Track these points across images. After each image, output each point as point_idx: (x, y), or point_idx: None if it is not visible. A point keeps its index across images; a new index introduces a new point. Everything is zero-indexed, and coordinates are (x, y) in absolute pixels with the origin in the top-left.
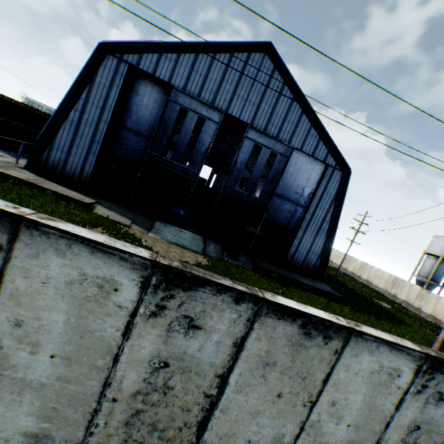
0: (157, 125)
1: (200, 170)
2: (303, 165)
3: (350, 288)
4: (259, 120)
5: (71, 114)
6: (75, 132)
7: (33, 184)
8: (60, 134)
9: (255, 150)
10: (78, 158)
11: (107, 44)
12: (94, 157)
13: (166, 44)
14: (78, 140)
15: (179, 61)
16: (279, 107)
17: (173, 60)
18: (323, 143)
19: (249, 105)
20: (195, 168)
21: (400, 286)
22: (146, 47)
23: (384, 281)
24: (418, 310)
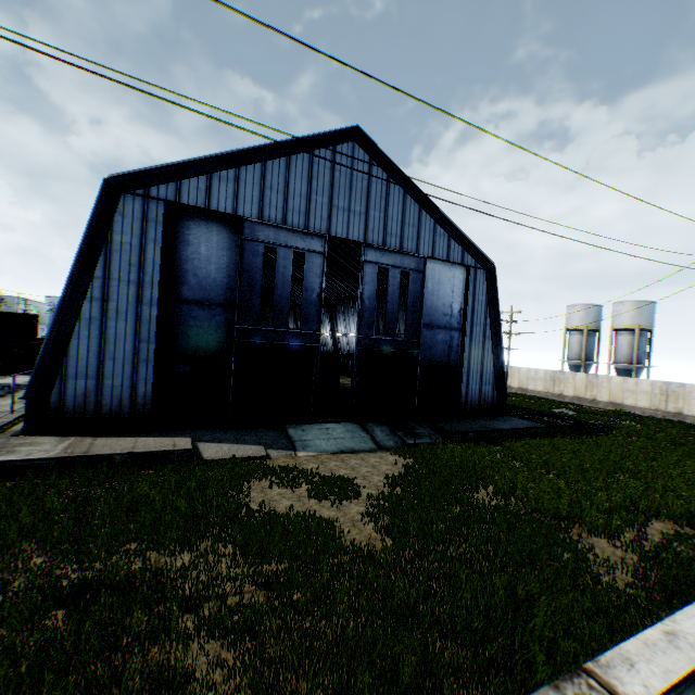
0: (238, 283)
1: (319, 328)
2: (442, 276)
3: (525, 408)
4: (373, 233)
5: (85, 309)
6: (102, 337)
7: (85, 458)
8: (74, 350)
9: (328, 265)
10: (120, 378)
11: (118, 178)
12: (148, 366)
13: (214, 157)
14: (111, 348)
15: (240, 178)
16: (392, 208)
17: (230, 178)
18: (455, 241)
19: (354, 216)
20: (312, 327)
21: (563, 381)
22: (183, 168)
23: (541, 381)
24: (594, 401)
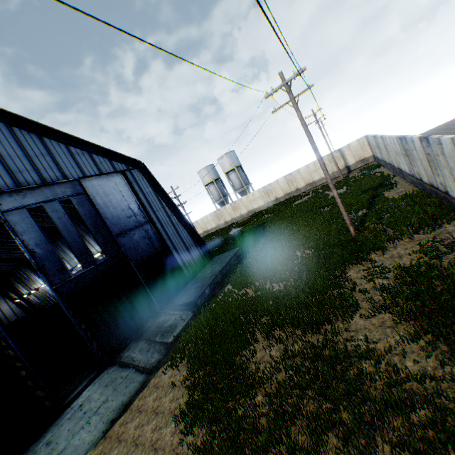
0: None
1: None
2: (105, 188)
3: (217, 243)
4: None
5: None
6: None
7: None
8: None
9: None
10: None
11: None
12: None
13: None
14: None
15: None
16: (2, 145)
17: None
18: (97, 155)
19: None
20: None
21: (222, 214)
22: None
23: (212, 221)
24: (242, 215)
